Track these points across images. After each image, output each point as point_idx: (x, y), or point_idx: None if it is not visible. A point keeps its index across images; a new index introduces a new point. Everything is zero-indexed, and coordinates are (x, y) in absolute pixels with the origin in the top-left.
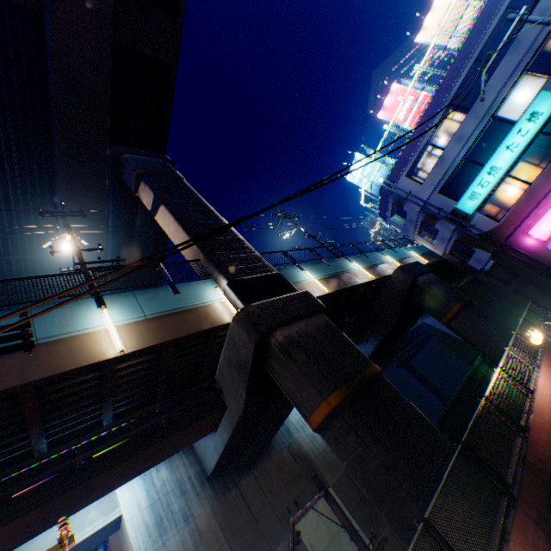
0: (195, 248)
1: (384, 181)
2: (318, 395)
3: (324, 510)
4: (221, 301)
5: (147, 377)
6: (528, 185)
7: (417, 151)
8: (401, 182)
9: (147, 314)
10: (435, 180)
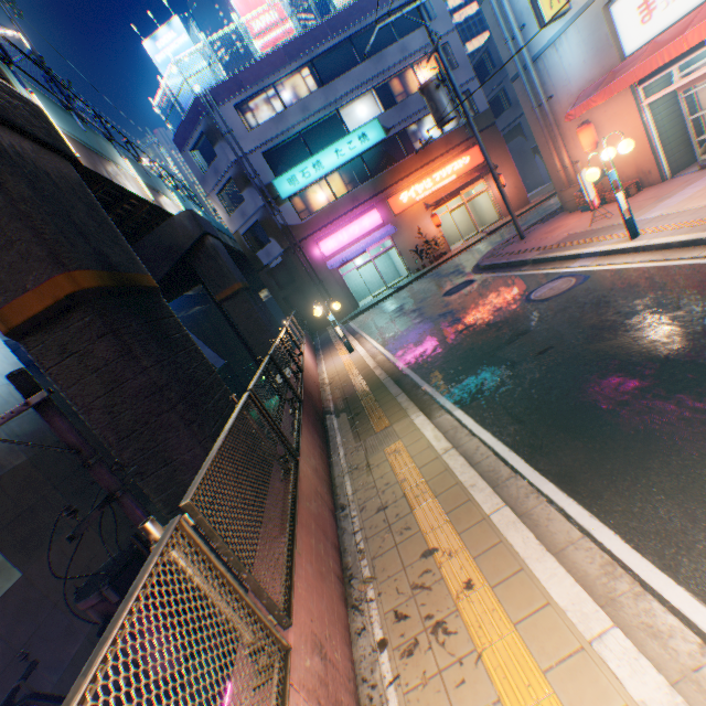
0: None
1: (207, 91)
2: (54, 264)
3: None
4: None
5: None
6: (336, 199)
7: (262, 86)
8: (228, 110)
9: None
10: (266, 137)
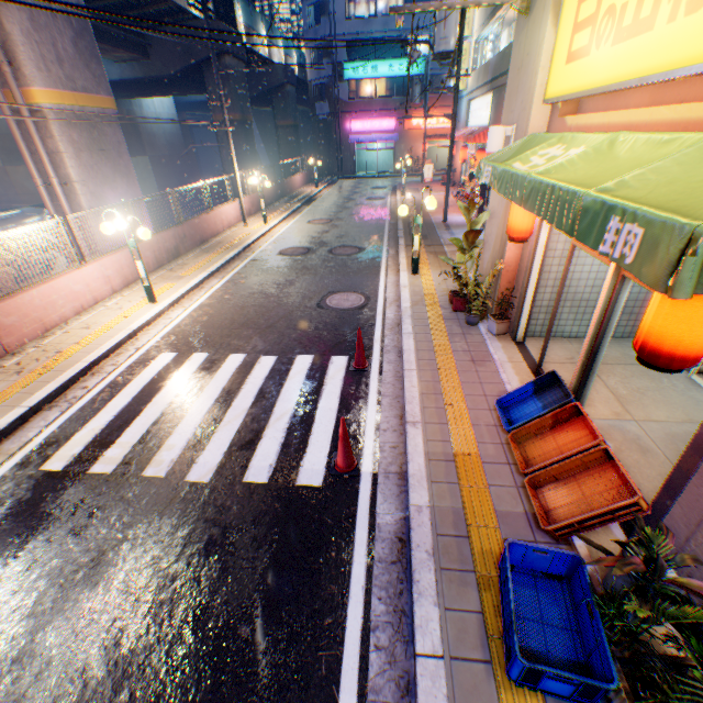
0: None
1: None
2: (233, 111)
3: (142, 165)
4: None
5: (133, 1)
6: (375, 98)
7: None
8: None
9: None
10: (354, 31)
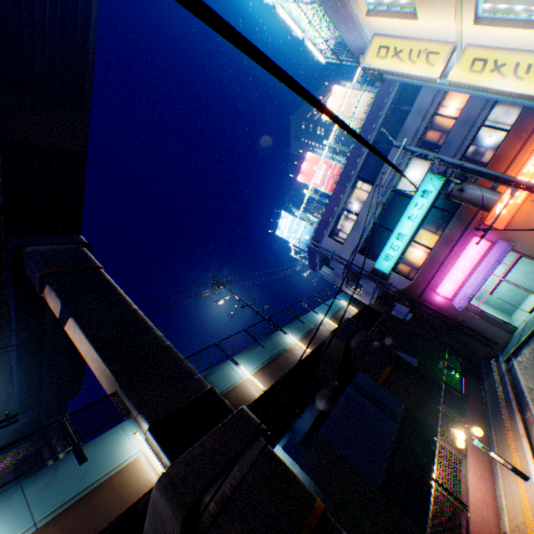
0: (110, 376)
1: (310, 240)
2: None
3: None
4: (142, 453)
5: None
6: (429, 250)
7: (336, 215)
8: (325, 241)
9: (38, 520)
10: (354, 241)
